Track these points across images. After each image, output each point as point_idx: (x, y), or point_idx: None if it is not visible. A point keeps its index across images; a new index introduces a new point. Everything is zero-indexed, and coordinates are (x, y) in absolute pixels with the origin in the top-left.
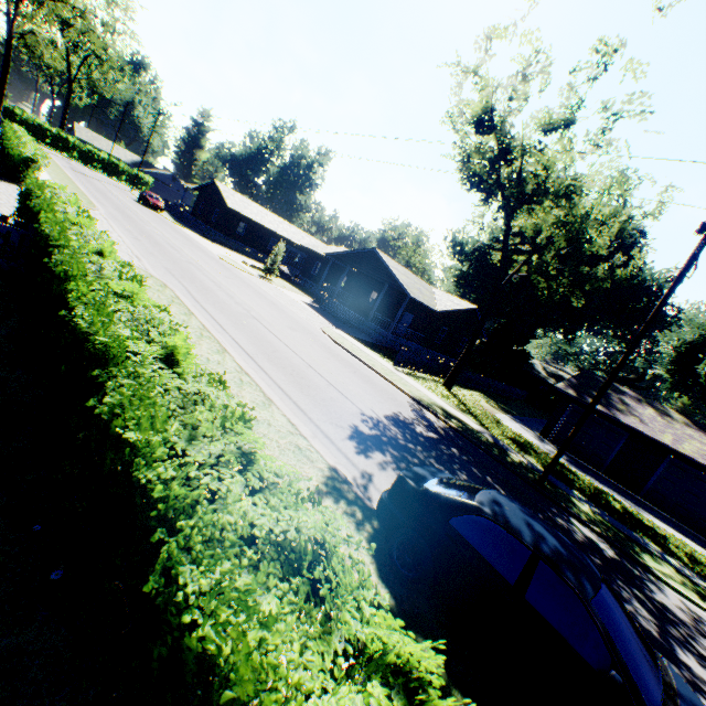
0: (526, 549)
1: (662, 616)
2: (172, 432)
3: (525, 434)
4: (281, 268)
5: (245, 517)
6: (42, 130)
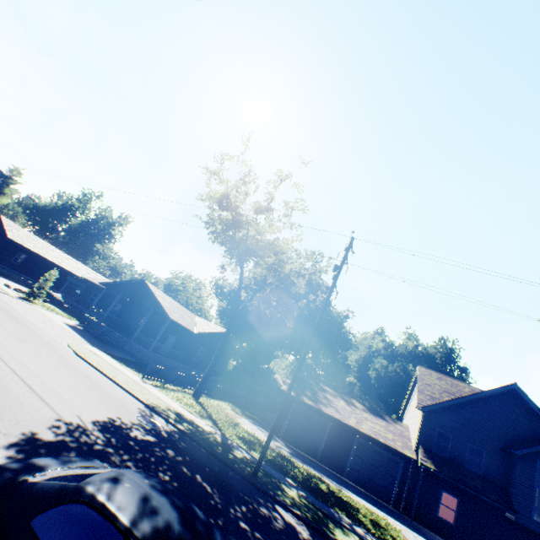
0: (118, 535)
1: None
2: None
3: (260, 433)
4: (54, 294)
5: None
6: None
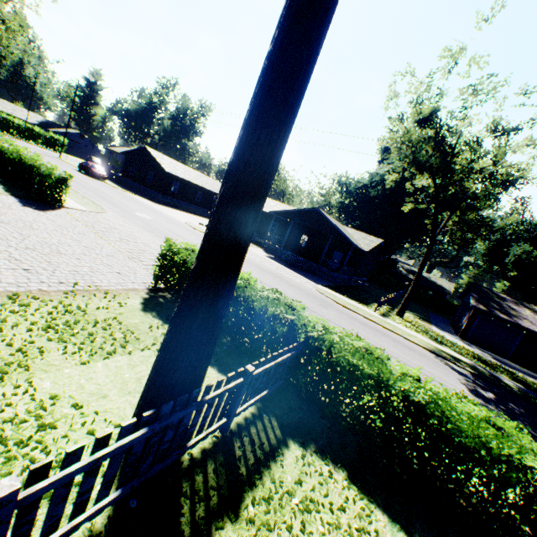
0: None
1: None
2: None
3: (460, 343)
4: None
5: None
6: None
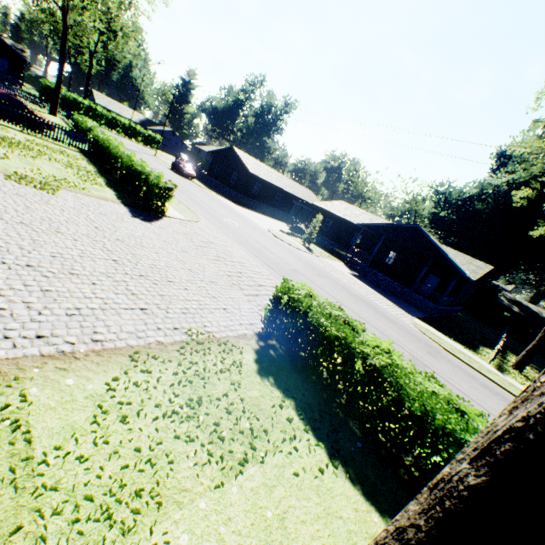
0: None
1: None
2: None
3: None
4: (302, 228)
5: None
6: (76, 103)
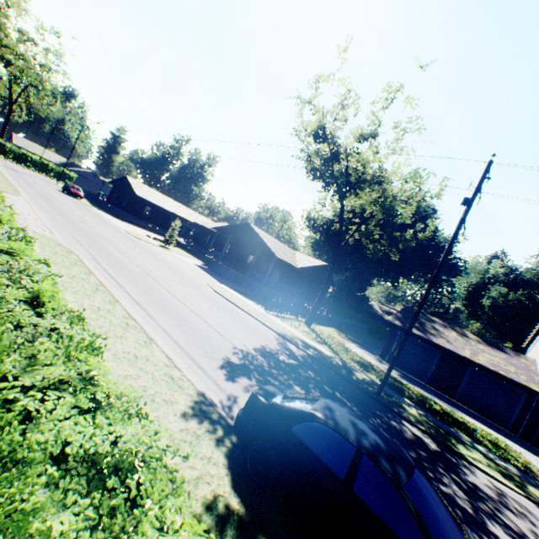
0: (352, 446)
1: (474, 494)
2: (8, 362)
3: (368, 357)
4: (179, 240)
5: (58, 436)
6: None
